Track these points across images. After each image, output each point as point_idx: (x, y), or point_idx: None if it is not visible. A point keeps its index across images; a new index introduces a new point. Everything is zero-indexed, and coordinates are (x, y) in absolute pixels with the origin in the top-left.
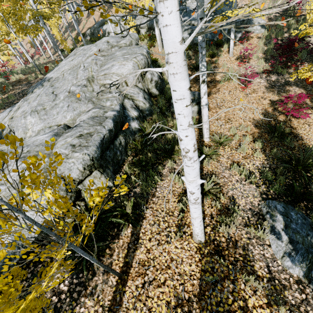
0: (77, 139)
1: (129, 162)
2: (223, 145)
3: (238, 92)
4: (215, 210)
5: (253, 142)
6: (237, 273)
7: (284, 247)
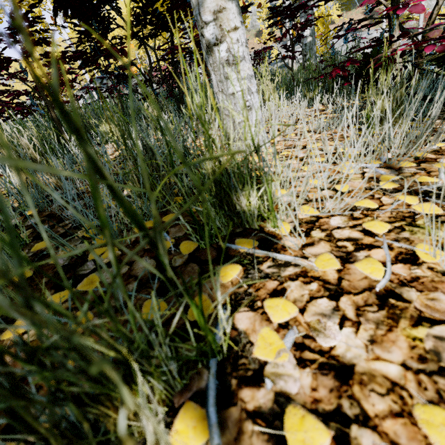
0: None
1: None
2: None
3: None
4: None
5: None
6: None
7: None
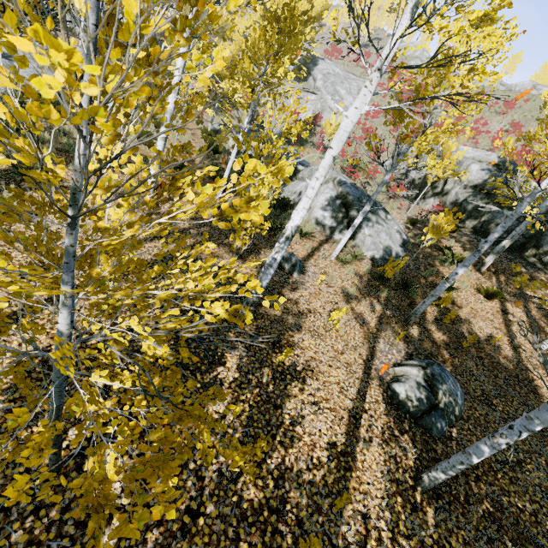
0: None
1: None
2: None
3: None
4: None
5: None
6: None
7: None
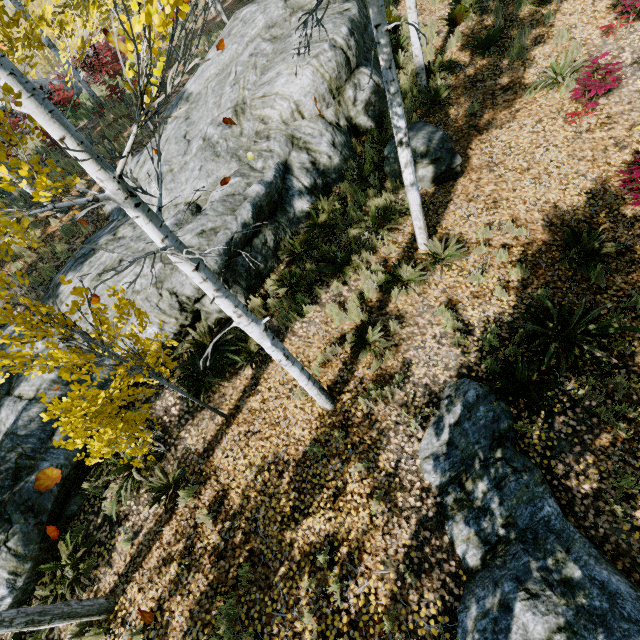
0: (196, 238)
1: (280, 273)
2: (445, 264)
3: (559, 124)
4: (372, 374)
5: (514, 265)
6: (354, 455)
7: (436, 448)
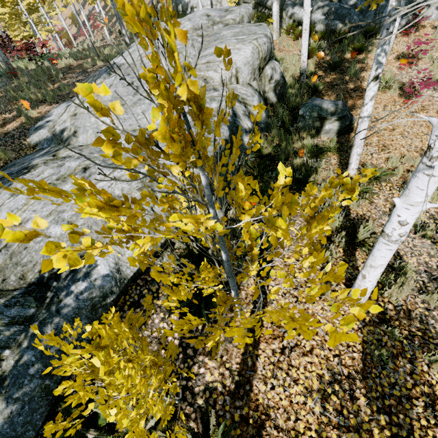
0: None
1: None
2: (379, 181)
3: (398, 108)
4: None
5: None
6: (417, 351)
7: None
